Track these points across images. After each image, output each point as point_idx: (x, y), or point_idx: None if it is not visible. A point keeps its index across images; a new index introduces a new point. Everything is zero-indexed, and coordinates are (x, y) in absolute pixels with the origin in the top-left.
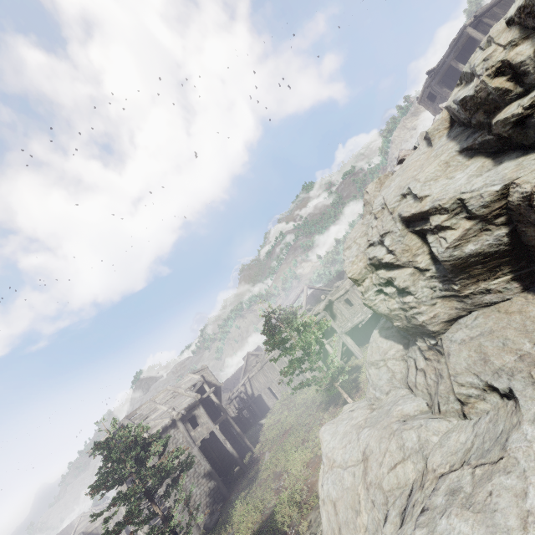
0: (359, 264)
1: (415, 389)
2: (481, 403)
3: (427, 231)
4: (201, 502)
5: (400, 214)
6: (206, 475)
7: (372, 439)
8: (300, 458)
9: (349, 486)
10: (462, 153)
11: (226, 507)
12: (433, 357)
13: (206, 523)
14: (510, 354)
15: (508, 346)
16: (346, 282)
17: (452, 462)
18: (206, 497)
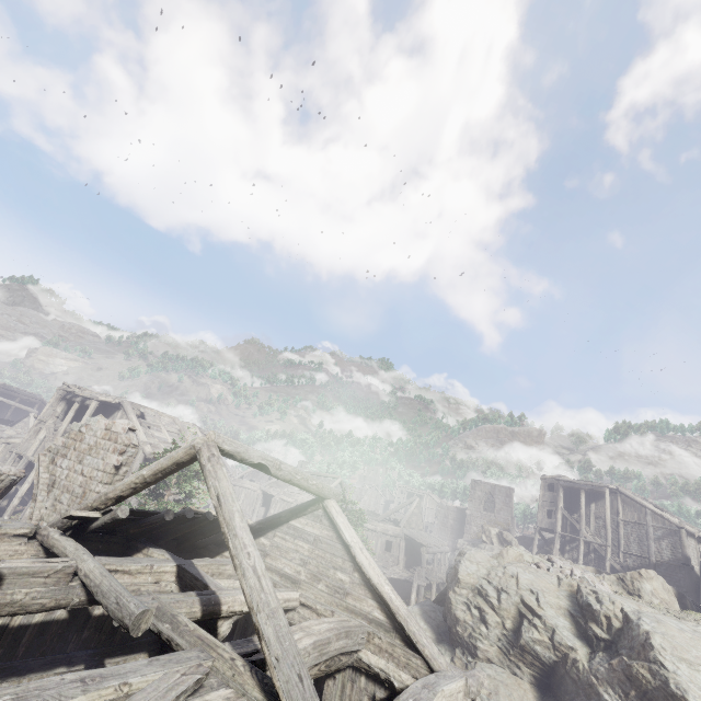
0: (471, 579)
1: None
2: None
3: (526, 618)
4: None
5: (523, 596)
6: None
7: None
8: None
9: None
10: (569, 612)
11: None
12: (459, 664)
13: None
14: (510, 700)
15: (511, 697)
16: (382, 525)
17: None
18: None
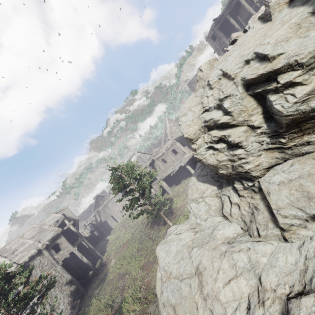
0: (195, 127)
1: (230, 218)
2: (302, 230)
3: (268, 92)
4: (64, 303)
5: (244, 77)
6: (68, 283)
7: (204, 258)
8: (137, 263)
9: (187, 295)
10: None
11: (84, 302)
12: (247, 194)
13: None
14: None
15: None
16: (163, 148)
17: (290, 283)
18: (68, 298)
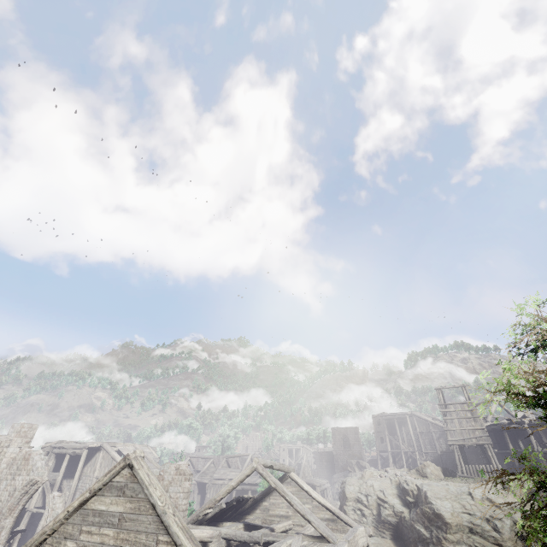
0: (352, 495)
1: None
2: None
3: (381, 505)
4: None
5: (377, 494)
6: None
7: None
8: None
9: None
10: (398, 495)
11: None
12: None
13: None
14: None
15: None
16: None
17: None
18: None
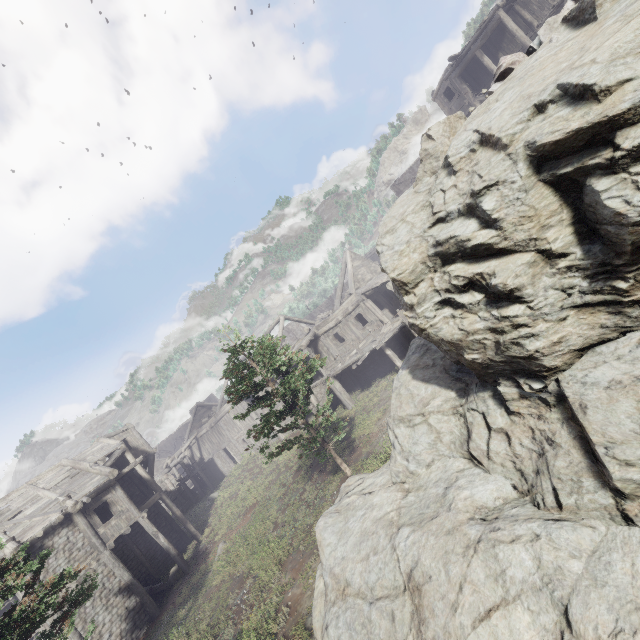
0: (413, 256)
1: (486, 462)
2: None
3: (589, 174)
4: (111, 634)
5: (533, 142)
6: (123, 589)
7: (426, 552)
8: (274, 556)
9: (384, 639)
10: None
11: (154, 635)
12: (528, 410)
13: None
14: None
15: None
16: (338, 311)
17: None
18: (121, 624)
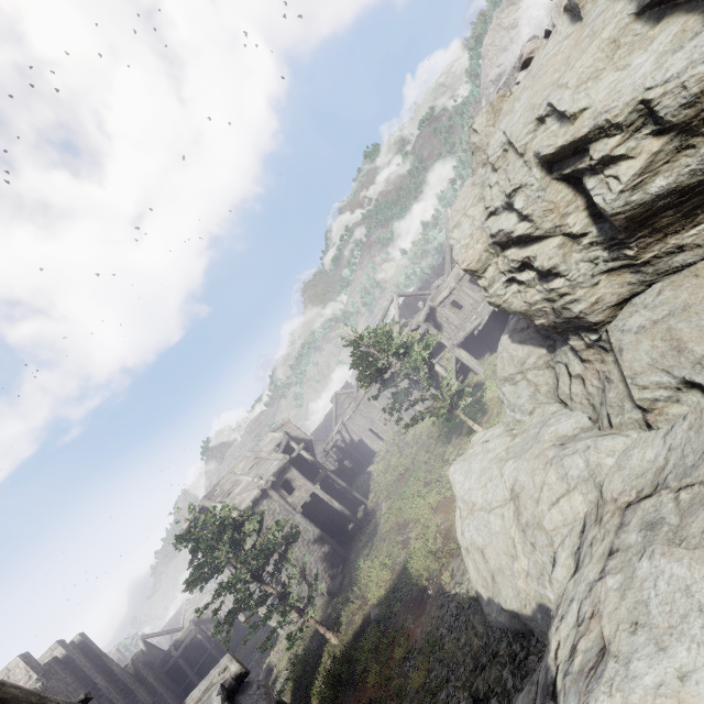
0: (477, 247)
1: (570, 403)
2: (673, 406)
3: (583, 173)
4: (317, 569)
5: (538, 152)
6: (317, 540)
7: (521, 473)
8: (426, 504)
9: (499, 531)
10: (642, 16)
11: (348, 569)
12: (594, 357)
13: (328, 589)
14: None
15: None
16: (449, 278)
17: (640, 487)
18: (323, 563)
